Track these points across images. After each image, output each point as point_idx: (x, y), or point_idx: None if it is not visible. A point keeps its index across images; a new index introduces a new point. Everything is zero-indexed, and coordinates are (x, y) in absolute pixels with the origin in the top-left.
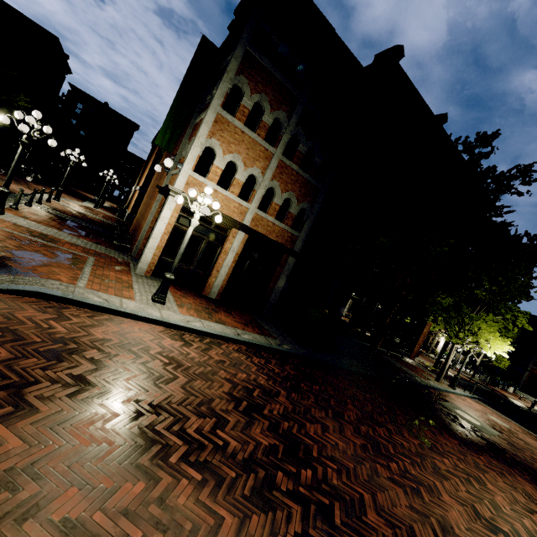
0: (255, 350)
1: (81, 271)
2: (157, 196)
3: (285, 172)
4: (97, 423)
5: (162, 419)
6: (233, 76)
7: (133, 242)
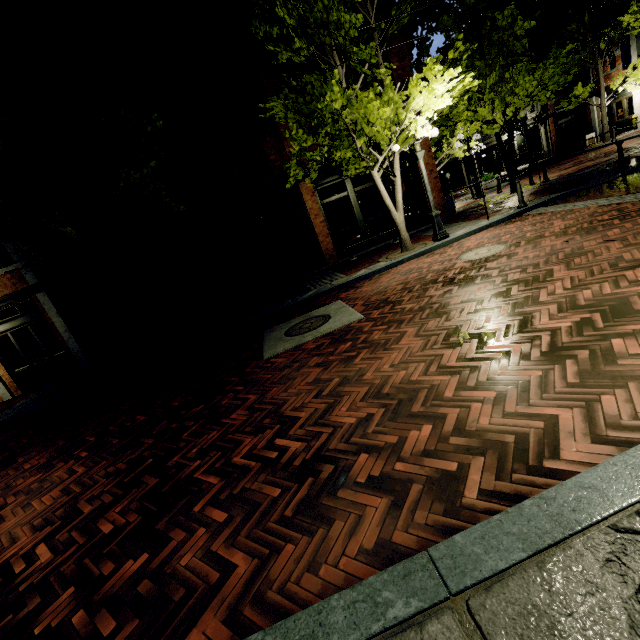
0: None
1: None
2: None
3: None
4: None
5: None
6: None
7: None
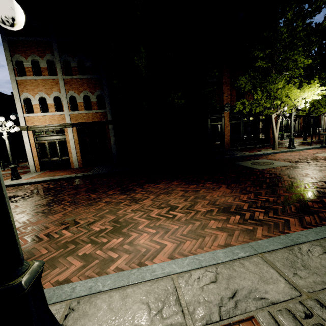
0: (56, 182)
1: None
2: None
3: (73, 83)
4: None
5: None
6: (12, 58)
7: None
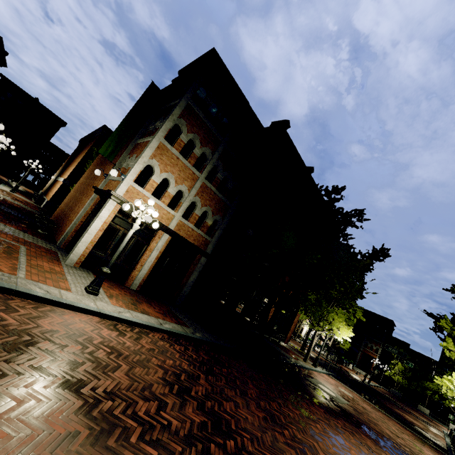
0: (175, 338)
1: (17, 261)
2: (92, 195)
3: (206, 191)
4: (66, 411)
5: (117, 404)
6: (176, 118)
7: (58, 232)
